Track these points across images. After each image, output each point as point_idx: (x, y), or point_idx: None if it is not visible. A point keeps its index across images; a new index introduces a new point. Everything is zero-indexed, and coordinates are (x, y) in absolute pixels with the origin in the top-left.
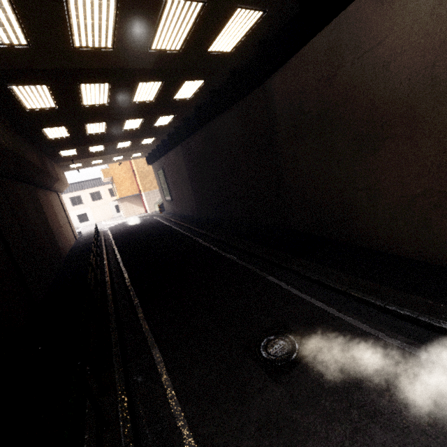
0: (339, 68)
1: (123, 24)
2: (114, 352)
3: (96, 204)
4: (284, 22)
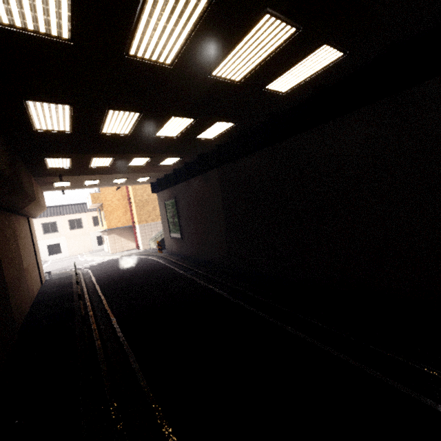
0: None
1: None
2: None
3: (74, 234)
4: None
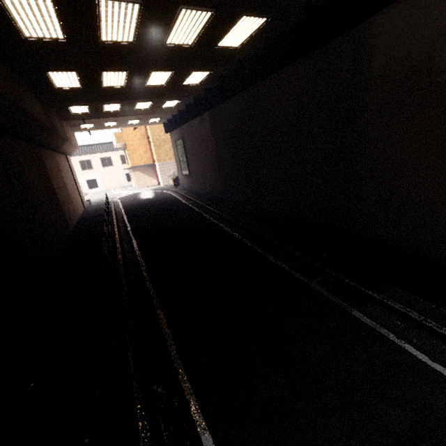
0: None
1: None
2: (140, 430)
3: (106, 171)
4: None
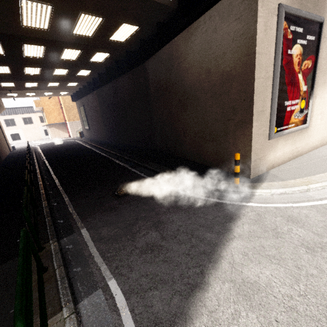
0: (173, 66)
1: (55, 20)
2: (42, 196)
3: (28, 127)
4: (153, 33)
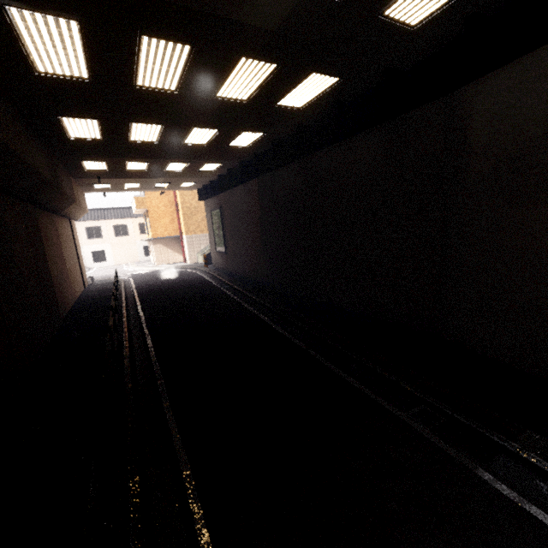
0: None
1: None
2: None
3: (119, 241)
4: None
